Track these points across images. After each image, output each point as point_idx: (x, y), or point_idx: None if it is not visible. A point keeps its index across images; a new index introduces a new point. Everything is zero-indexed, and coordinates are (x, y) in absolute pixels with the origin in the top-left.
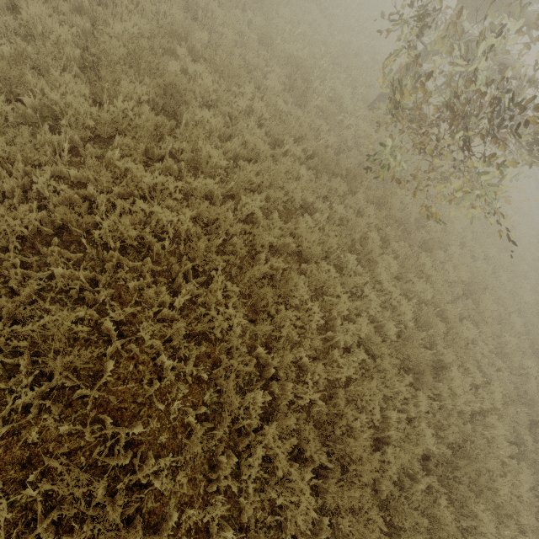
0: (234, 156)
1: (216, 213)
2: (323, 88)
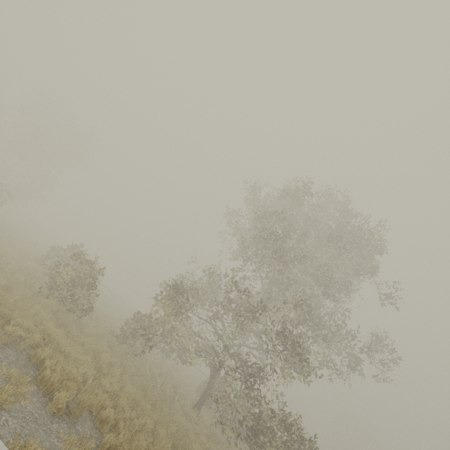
0: None
1: None
2: None
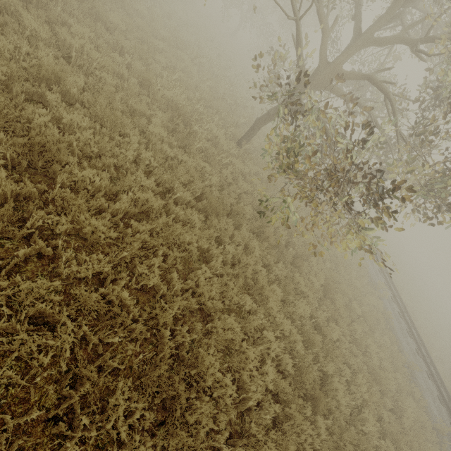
0: (124, 212)
1: (108, 297)
2: (201, 129)
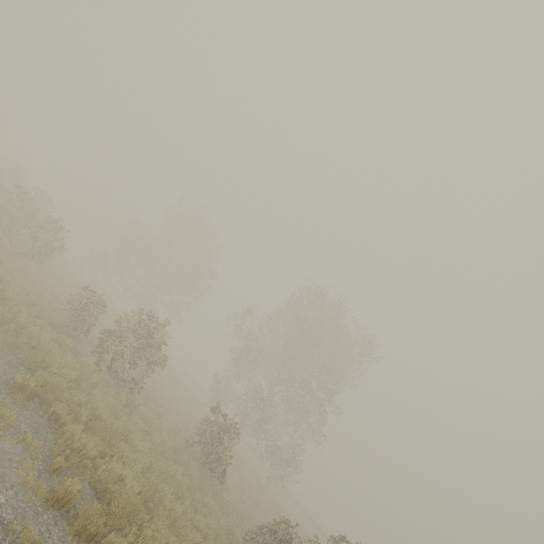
0: None
1: None
2: None
